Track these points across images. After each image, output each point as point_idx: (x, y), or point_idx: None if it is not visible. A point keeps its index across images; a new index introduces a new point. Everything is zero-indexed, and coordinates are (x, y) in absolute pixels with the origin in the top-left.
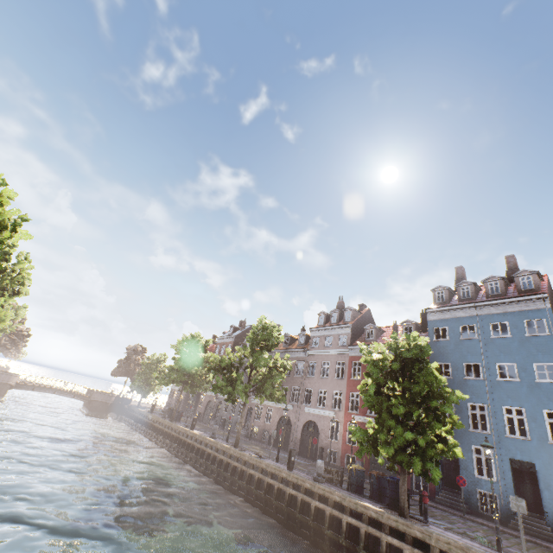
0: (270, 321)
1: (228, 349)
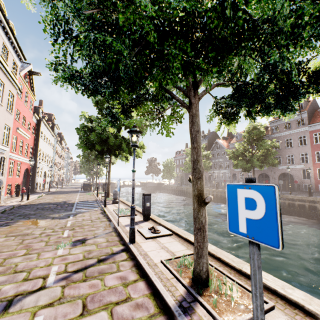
0: (257, 123)
1: (236, 145)
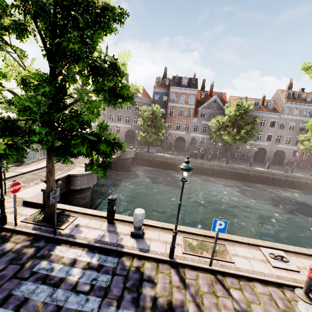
0: None
1: None
